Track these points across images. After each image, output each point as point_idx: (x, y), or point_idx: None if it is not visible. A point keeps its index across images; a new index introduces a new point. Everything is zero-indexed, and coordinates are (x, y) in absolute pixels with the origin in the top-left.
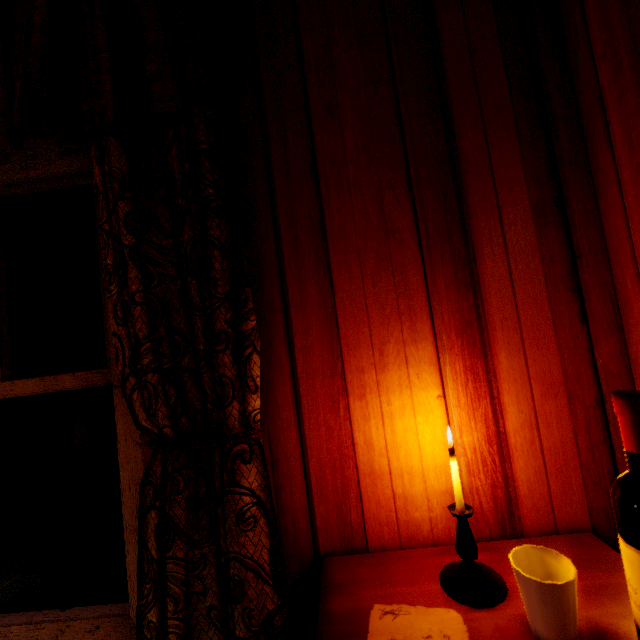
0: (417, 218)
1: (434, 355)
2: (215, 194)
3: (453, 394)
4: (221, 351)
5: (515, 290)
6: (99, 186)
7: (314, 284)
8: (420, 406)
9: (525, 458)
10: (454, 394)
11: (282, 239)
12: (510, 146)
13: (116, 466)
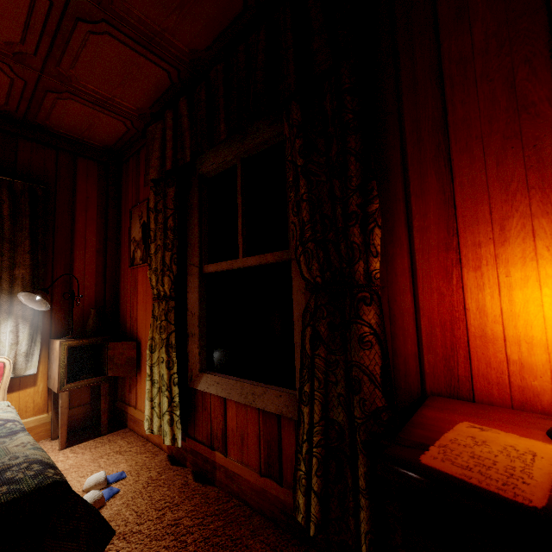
0: None
1: None
2: (353, 118)
3: None
4: (352, 225)
5: None
6: (287, 135)
7: (433, 174)
8: (548, 278)
9: None
10: None
11: (406, 143)
12: None
13: (292, 309)
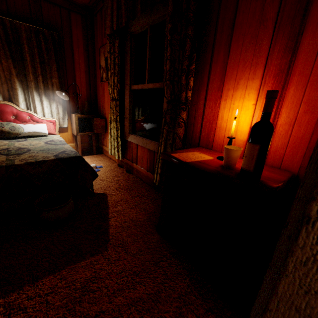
0: (279, 10)
1: (259, 86)
2: (192, 16)
3: (260, 104)
4: (182, 75)
5: None
6: (166, 18)
7: (223, 52)
8: (244, 107)
9: (280, 137)
10: (260, 104)
11: (217, 32)
12: None
13: None
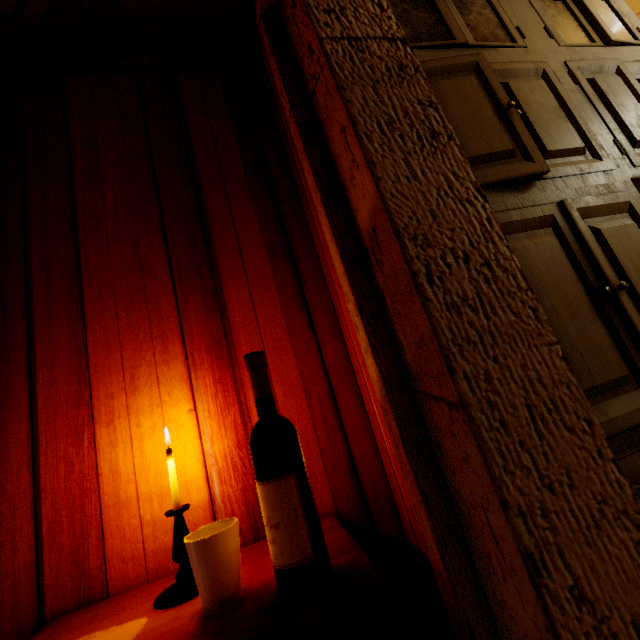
0: (170, 257)
1: (185, 372)
2: None
3: (204, 406)
4: None
5: (256, 310)
6: None
7: (65, 319)
8: (171, 423)
9: None
10: (205, 406)
11: (33, 280)
12: (247, 204)
13: None
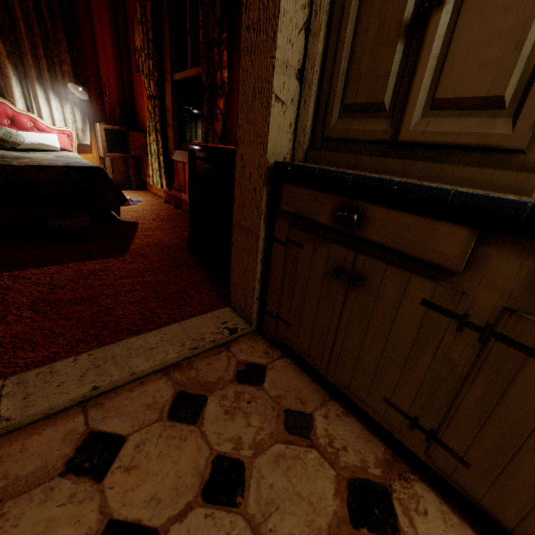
0: None
1: None
2: None
3: None
4: (214, 47)
5: None
6: None
7: None
8: None
9: None
10: None
11: None
12: None
13: None
